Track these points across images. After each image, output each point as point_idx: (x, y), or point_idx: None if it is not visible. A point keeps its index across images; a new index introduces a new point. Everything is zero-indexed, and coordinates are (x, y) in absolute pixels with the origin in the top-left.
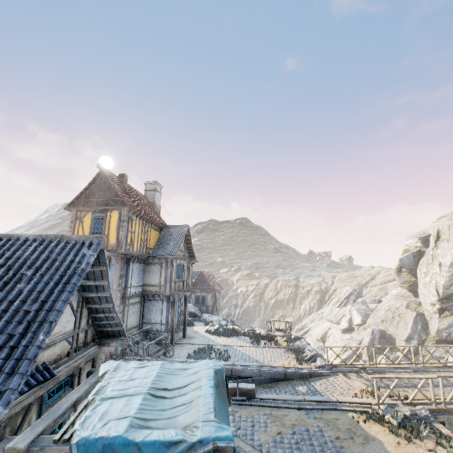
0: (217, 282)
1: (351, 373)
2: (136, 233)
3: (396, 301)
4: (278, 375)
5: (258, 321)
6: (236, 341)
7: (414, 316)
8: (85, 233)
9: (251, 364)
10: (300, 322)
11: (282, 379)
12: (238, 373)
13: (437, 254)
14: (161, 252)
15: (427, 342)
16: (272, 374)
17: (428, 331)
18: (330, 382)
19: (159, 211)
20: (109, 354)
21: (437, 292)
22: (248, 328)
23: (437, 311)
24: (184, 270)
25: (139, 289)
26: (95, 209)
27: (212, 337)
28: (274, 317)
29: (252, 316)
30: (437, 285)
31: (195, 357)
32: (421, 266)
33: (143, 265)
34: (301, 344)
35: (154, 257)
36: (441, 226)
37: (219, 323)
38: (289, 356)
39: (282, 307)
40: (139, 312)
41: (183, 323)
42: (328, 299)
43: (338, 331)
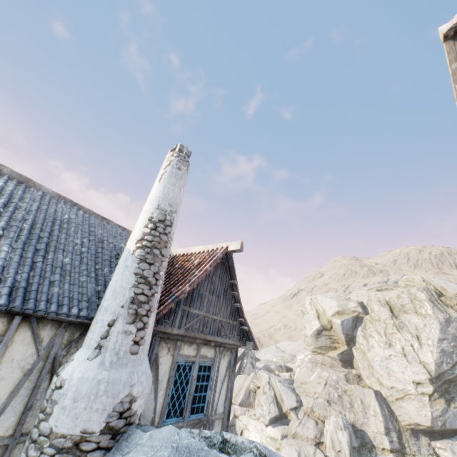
0: None
1: None
2: None
3: (328, 371)
4: None
5: None
6: None
7: (375, 395)
8: None
9: None
10: None
11: None
12: None
13: (406, 325)
14: None
15: (404, 432)
16: None
17: (396, 416)
18: None
19: None
20: None
21: (426, 369)
22: None
23: (429, 393)
24: None
25: None
26: None
27: None
28: None
29: None
30: (423, 360)
31: None
32: (374, 334)
33: None
34: None
35: None
36: (388, 297)
37: None
38: None
39: None
40: None
41: None
42: None
43: (258, 421)
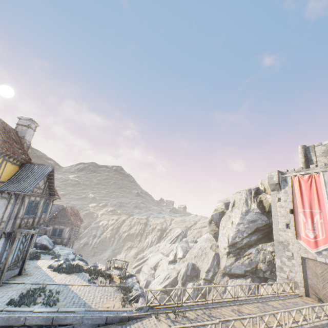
0: (80, 216)
1: (162, 314)
2: None
3: (205, 243)
4: (100, 320)
5: (110, 250)
6: (74, 279)
7: (213, 255)
8: None
9: (77, 310)
10: (142, 252)
11: (102, 324)
12: (59, 321)
13: (232, 215)
14: (13, 187)
15: (218, 273)
16: (94, 320)
17: (220, 266)
18: (144, 326)
19: (28, 146)
20: None
21: (228, 241)
22: (92, 264)
23: (226, 253)
24: (39, 207)
25: None
26: None
27: (52, 274)
28: (124, 247)
29: (106, 245)
30: (229, 236)
31: (17, 304)
32: (222, 221)
33: None
34: (132, 282)
35: (3, 191)
36: (236, 198)
37: (65, 258)
38: (117, 296)
39: (131, 239)
40: None
41: (23, 260)
42: (165, 235)
43: (166, 262)
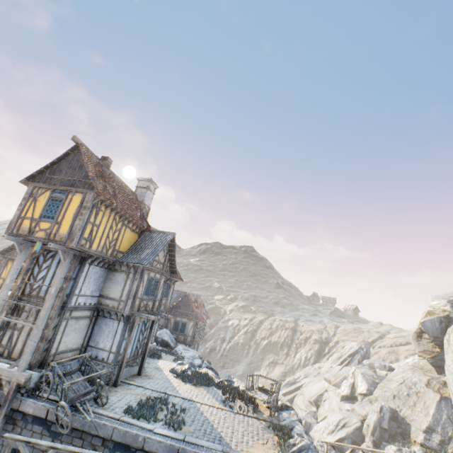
0: (205, 308)
1: None
2: (101, 227)
3: (413, 373)
4: None
5: (245, 363)
6: (203, 394)
7: (437, 400)
8: (35, 214)
9: (210, 446)
10: (292, 374)
11: None
12: None
13: None
14: (132, 258)
15: None
16: None
17: None
18: None
19: (147, 212)
20: (16, 385)
21: None
22: (225, 377)
23: None
24: (158, 287)
25: (93, 301)
26: (56, 188)
27: (175, 381)
28: (263, 361)
29: (239, 355)
30: None
31: (135, 414)
32: (450, 336)
33: (106, 271)
34: (290, 419)
35: (122, 263)
36: None
37: (190, 362)
38: (269, 438)
39: (274, 351)
40: (86, 330)
41: (142, 355)
42: (327, 351)
43: (337, 397)
